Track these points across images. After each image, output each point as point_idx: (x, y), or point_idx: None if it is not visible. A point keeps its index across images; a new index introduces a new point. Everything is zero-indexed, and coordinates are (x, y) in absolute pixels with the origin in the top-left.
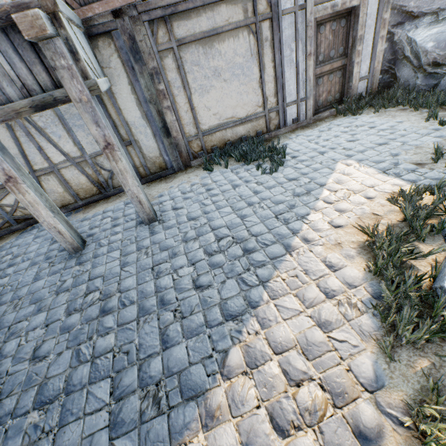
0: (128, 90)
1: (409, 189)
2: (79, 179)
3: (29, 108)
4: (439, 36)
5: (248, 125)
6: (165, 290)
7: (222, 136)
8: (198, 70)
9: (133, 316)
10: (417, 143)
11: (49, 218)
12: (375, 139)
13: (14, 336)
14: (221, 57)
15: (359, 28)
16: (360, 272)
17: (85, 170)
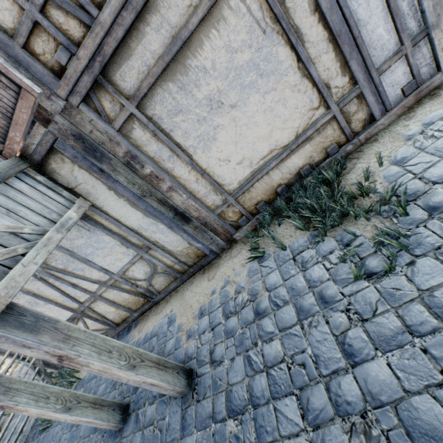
0: (113, 196)
1: None
2: (122, 296)
3: None
4: None
5: (305, 147)
6: None
7: (266, 185)
8: (183, 118)
9: None
10: None
11: (68, 416)
12: None
13: None
14: (210, 74)
15: None
16: None
17: (122, 287)
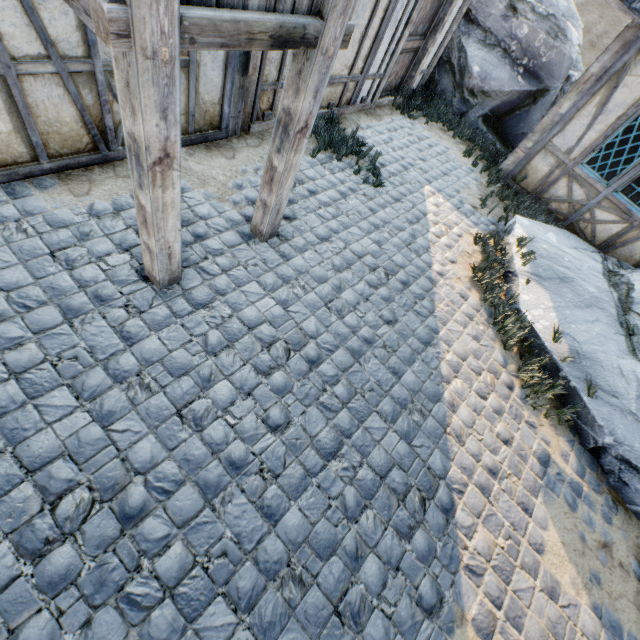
0: None
1: (485, 235)
2: (58, 110)
3: (268, 36)
4: (483, 64)
5: (327, 89)
6: (361, 330)
7: None
8: None
9: (350, 360)
10: (466, 183)
11: (172, 232)
12: (439, 166)
13: (207, 421)
14: None
15: (449, 14)
16: (477, 300)
17: (80, 93)
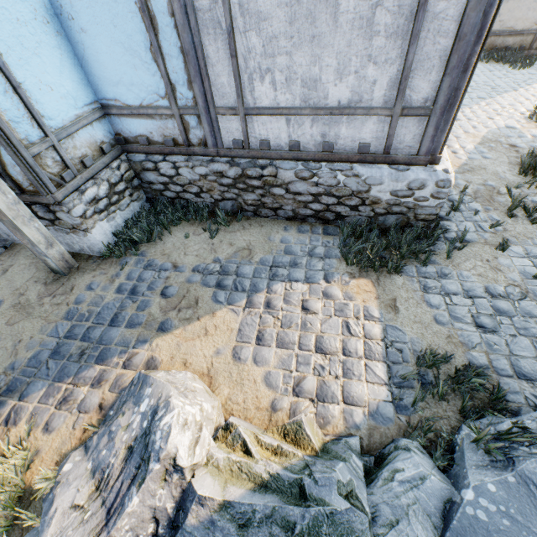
0: None
1: None
2: None
3: None
4: None
5: (518, 38)
6: None
7: (493, 42)
8: None
9: None
10: None
11: None
12: None
13: None
14: None
15: None
16: None
17: None
